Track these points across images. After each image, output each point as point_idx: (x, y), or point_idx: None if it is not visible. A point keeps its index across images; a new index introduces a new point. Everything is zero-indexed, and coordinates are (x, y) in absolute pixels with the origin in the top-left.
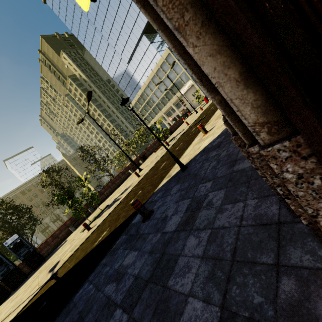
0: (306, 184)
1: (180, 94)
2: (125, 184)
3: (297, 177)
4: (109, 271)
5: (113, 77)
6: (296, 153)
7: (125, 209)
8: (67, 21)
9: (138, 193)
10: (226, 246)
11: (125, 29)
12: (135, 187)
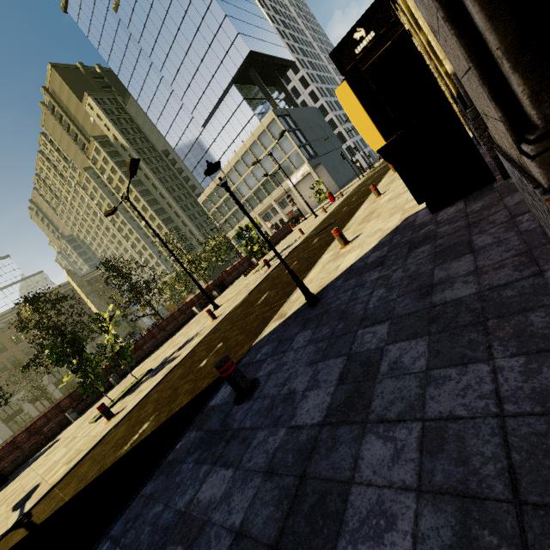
0: None
1: (288, 186)
2: (184, 332)
3: None
4: (163, 516)
5: (175, 146)
6: None
7: (190, 378)
8: (102, 46)
9: (215, 348)
10: (480, 464)
11: (203, 73)
12: (208, 337)
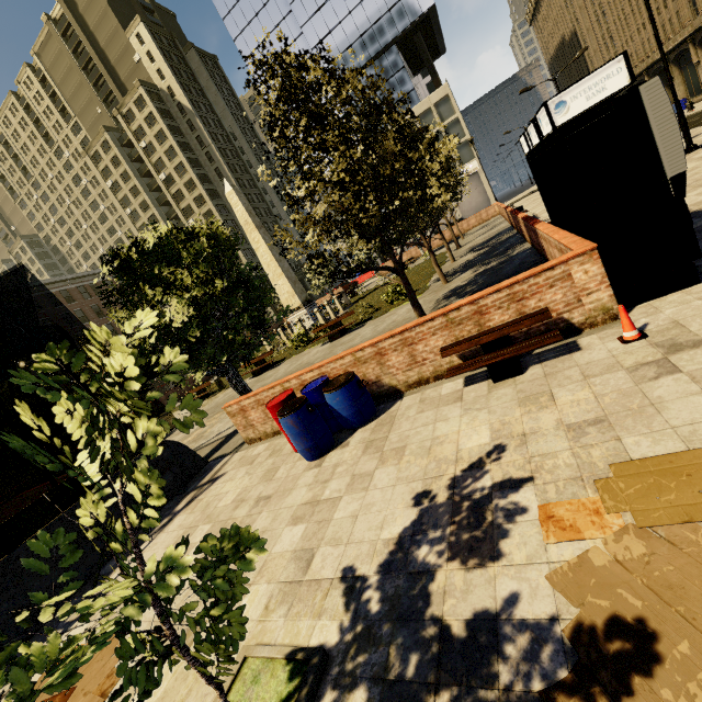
0: None
1: None
2: None
3: None
4: None
5: None
6: None
7: None
8: None
9: None
10: None
11: (357, 19)
12: None
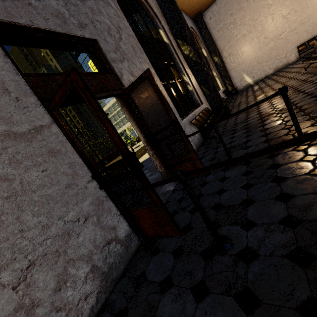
0: (153, 156)
1: None
2: None
3: (152, 154)
4: None
5: None
6: (150, 149)
7: None
8: None
9: None
10: None
11: None
12: None
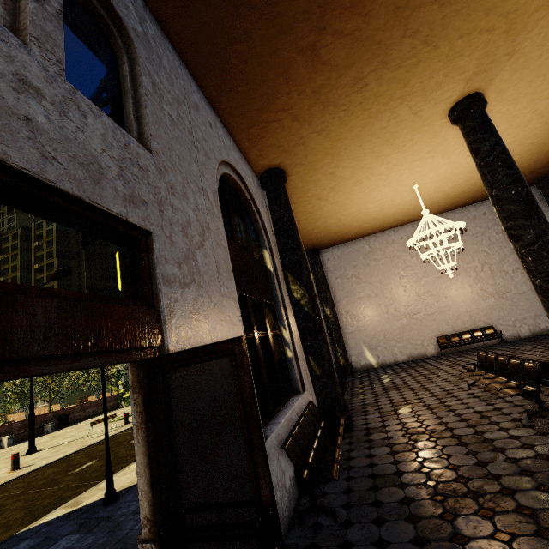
0: None
1: None
2: None
3: None
4: None
5: None
6: None
7: None
8: None
9: None
10: None
11: None
12: None
